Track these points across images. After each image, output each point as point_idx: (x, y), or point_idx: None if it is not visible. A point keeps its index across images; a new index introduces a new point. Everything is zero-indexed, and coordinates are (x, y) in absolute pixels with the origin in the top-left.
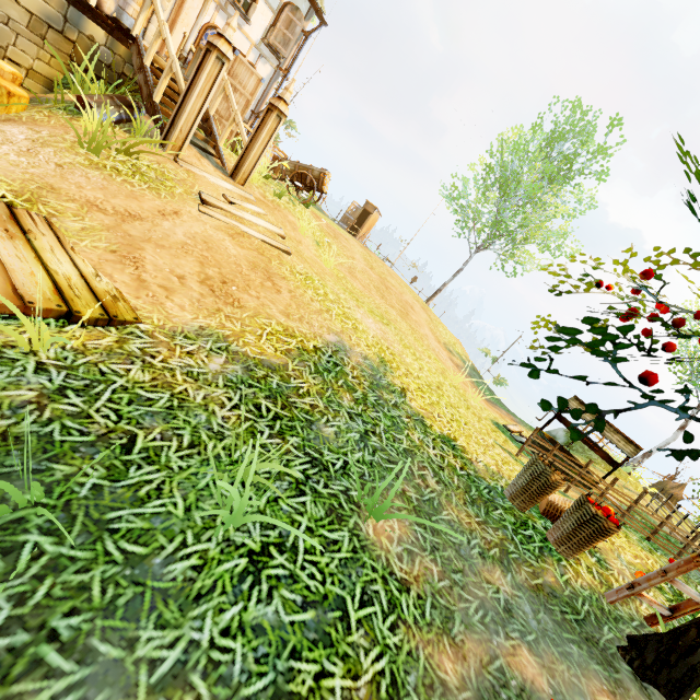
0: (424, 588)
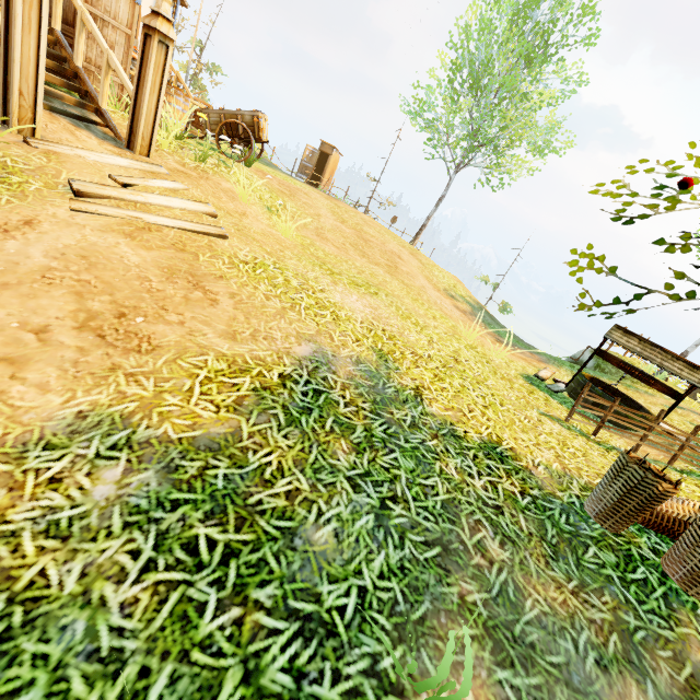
0: None
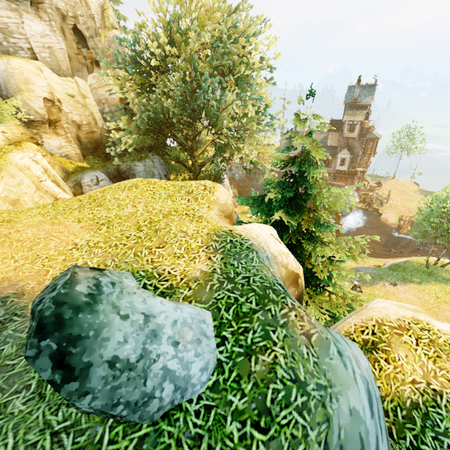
0: None
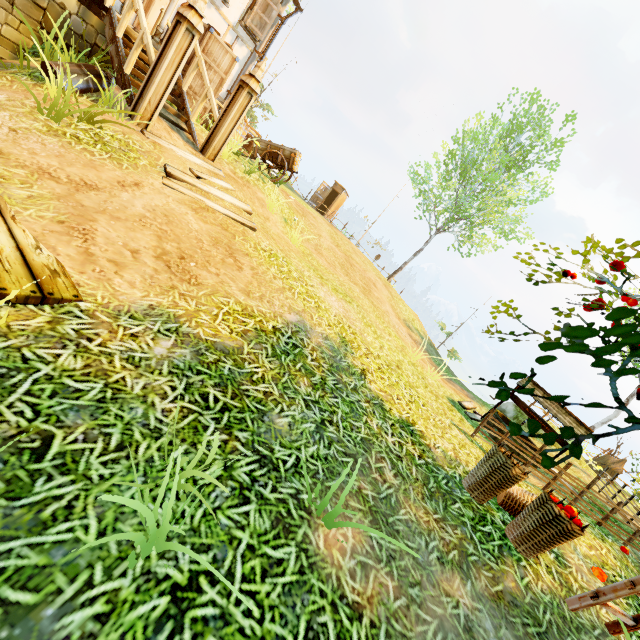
0: (379, 612)
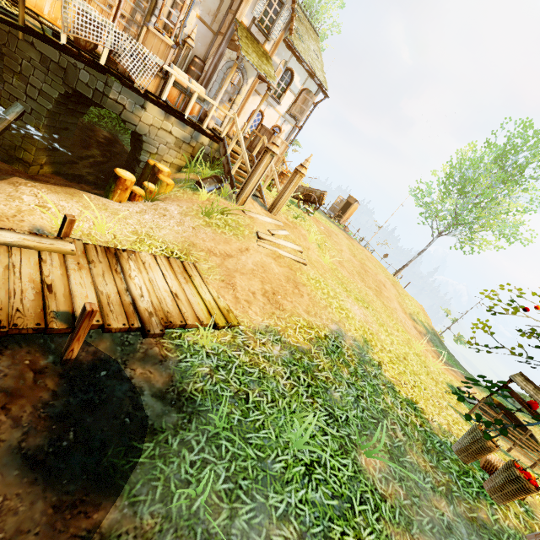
0: (395, 502)
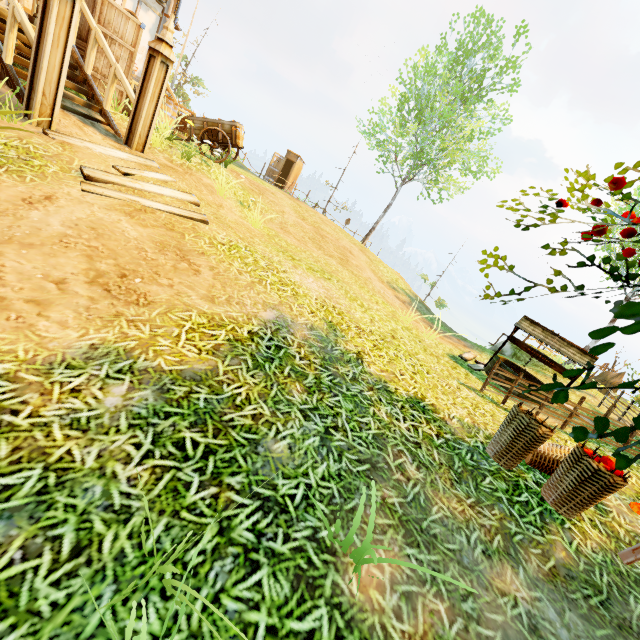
0: None
